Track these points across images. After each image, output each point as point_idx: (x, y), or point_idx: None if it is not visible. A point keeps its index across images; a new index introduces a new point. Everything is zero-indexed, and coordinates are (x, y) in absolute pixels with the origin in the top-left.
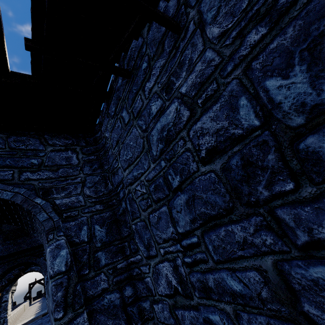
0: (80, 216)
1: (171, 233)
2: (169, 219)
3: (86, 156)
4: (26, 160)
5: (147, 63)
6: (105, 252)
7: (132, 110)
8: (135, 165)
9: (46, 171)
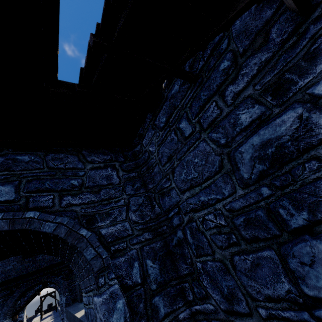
0: (129, 248)
1: (287, 292)
2: (282, 270)
3: (126, 173)
4: (66, 181)
5: (230, 61)
6: (163, 297)
7: (198, 121)
8: (204, 188)
9: (88, 194)
